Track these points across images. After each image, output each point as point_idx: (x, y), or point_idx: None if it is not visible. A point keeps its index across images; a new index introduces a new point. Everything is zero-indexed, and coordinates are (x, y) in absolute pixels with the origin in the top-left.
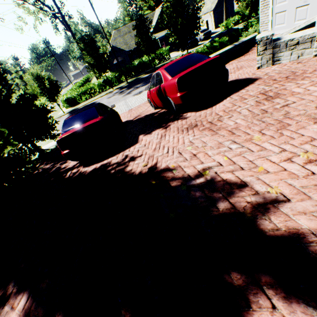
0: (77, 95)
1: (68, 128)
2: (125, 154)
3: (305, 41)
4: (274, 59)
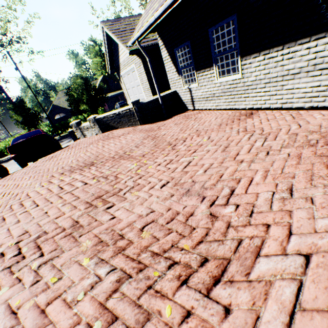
0: (4, 147)
1: None
2: None
3: (90, 127)
4: (84, 134)
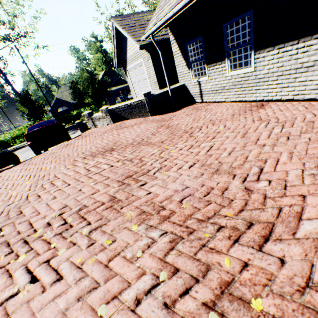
0: (10, 138)
1: None
2: None
3: (101, 118)
4: (95, 125)
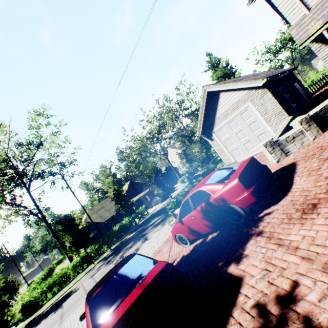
0: (40, 292)
1: (105, 307)
2: (247, 306)
3: (297, 134)
4: (284, 152)
